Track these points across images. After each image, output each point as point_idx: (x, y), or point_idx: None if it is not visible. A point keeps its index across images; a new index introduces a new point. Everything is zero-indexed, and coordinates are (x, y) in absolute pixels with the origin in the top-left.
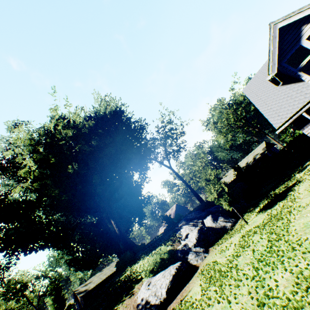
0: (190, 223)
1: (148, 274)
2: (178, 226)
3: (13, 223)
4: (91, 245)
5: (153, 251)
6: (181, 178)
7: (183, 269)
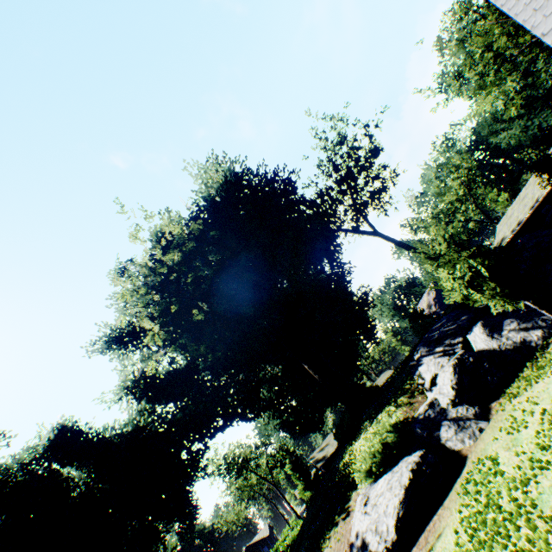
0: (436, 350)
1: (364, 478)
2: (414, 360)
3: (176, 404)
4: (299, 398)
5: (378, 416)
6: (406, 247)
7: (427, 470)
